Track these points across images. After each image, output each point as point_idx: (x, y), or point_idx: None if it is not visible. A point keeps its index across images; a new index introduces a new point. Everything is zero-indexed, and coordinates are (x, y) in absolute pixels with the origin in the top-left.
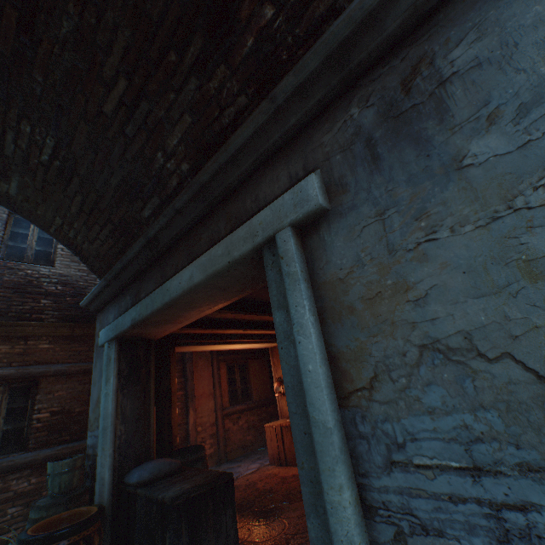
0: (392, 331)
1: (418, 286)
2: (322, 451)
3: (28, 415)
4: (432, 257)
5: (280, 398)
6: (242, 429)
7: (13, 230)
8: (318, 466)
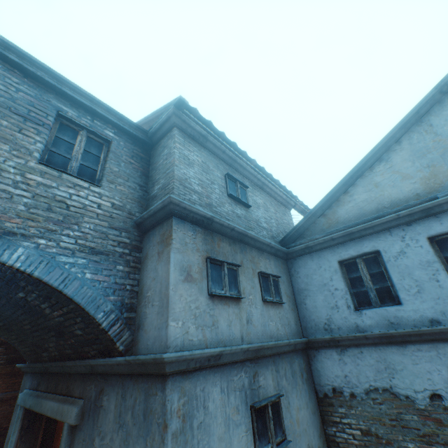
0: None
1: None
2: None
3: None
4: None
5: None
6: None
7: None
8: None
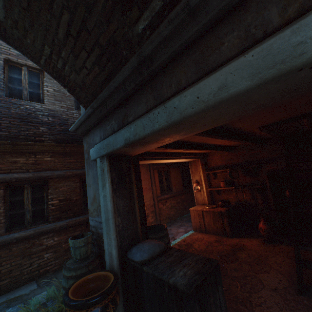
0: None
1: None
2: None
3: (45, 202)
4: None
5: (196, 193)
6: (168, 208)
7: (9, 74)
8: None
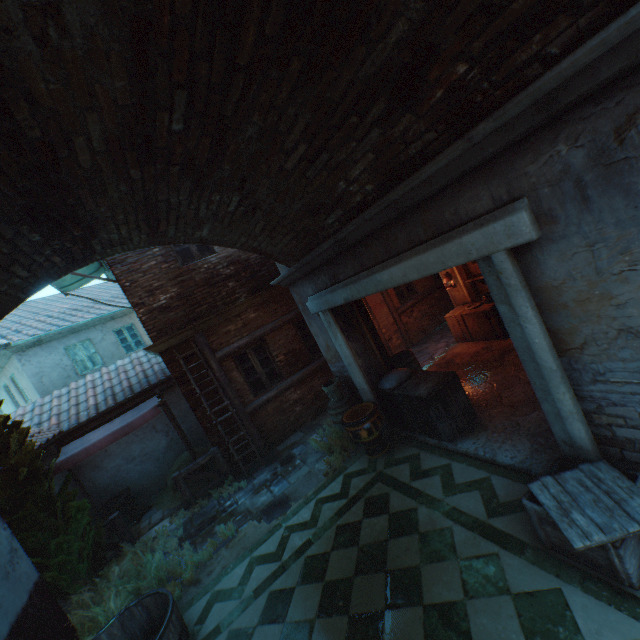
0: (597, 321)
1: (619, 297)
2: (549, 379)
3: (272, 361)
4: (631, 281)
5: (451, 290)
6: (417, 320)
7: None
8: (547, 385)
